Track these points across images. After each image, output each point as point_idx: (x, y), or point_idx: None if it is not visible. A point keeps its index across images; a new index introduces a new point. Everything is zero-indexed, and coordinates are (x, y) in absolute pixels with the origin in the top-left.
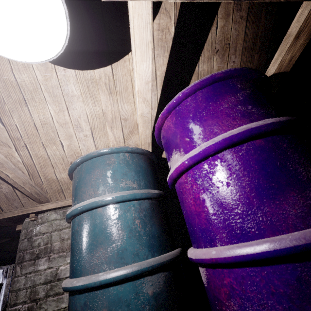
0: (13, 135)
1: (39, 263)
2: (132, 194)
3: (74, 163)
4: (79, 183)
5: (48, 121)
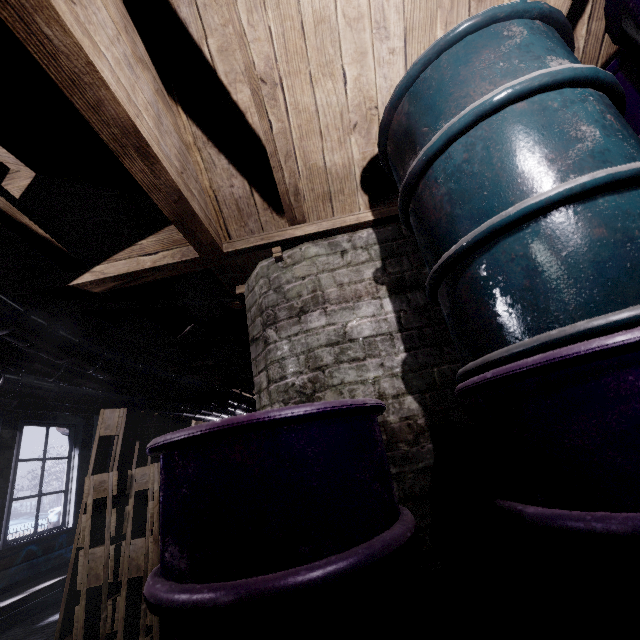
0: None
1: (308, 320)
2: (590, 68)
3: (420, 60)
4: (442, 92)
5: (327, 13)
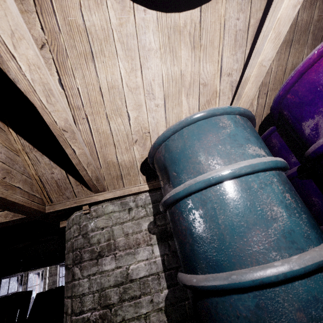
0: (73, 103)
1: (103, 263)
2: (273, 160)
3: (171, 129)
4: (185, 154)
5: (117, 84)
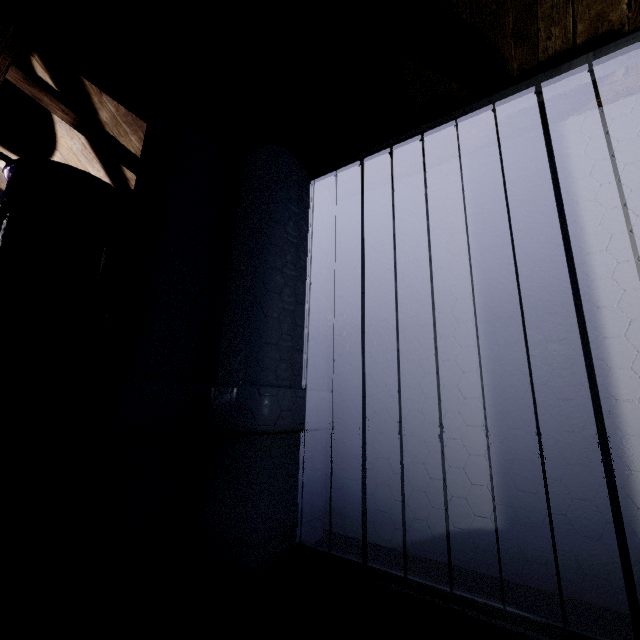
0: None
1: None
2: None
3: None
4: None
5: None
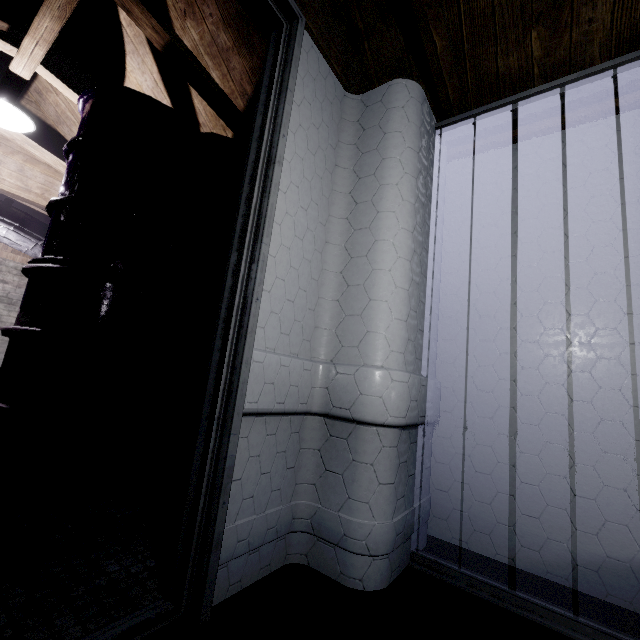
0: None
1: None
2: None
3: None
4: None
5: None
